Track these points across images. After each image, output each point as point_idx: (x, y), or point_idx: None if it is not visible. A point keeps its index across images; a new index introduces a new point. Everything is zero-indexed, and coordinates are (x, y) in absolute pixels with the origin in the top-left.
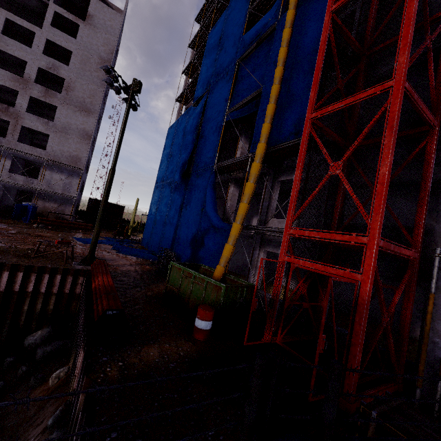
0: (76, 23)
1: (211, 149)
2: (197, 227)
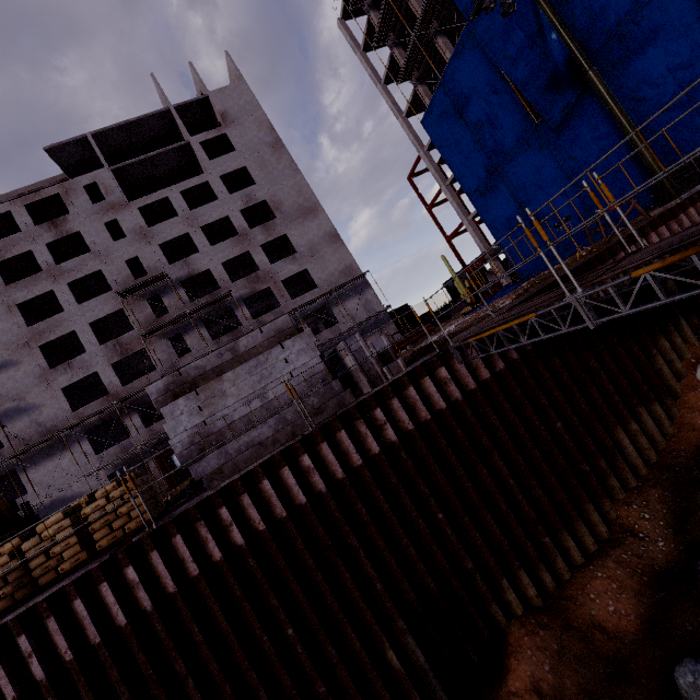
0: (222, 134)
1: None
2: None
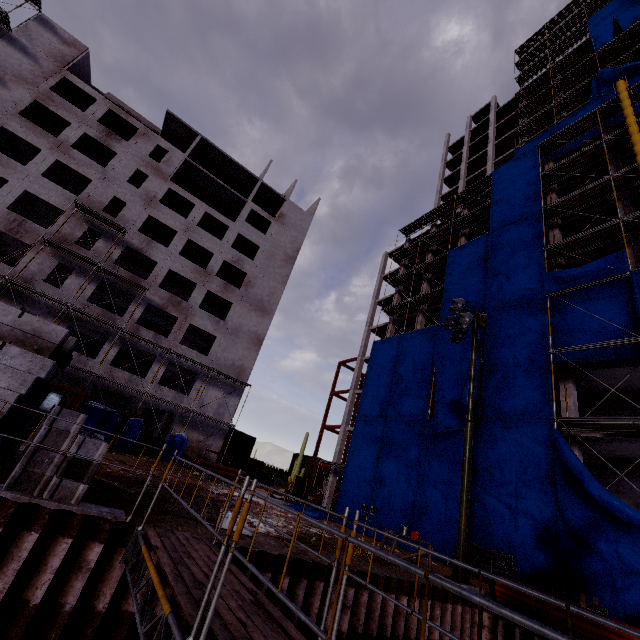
0: (269, 220)
1: (531, 393)
2: (547, 511)
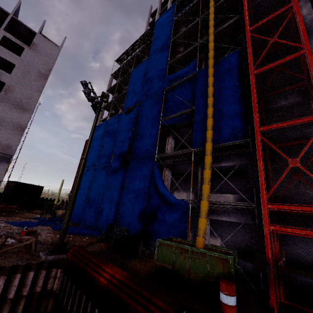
0: (22, 46)
1: (150, 143)
2: (145, 203)
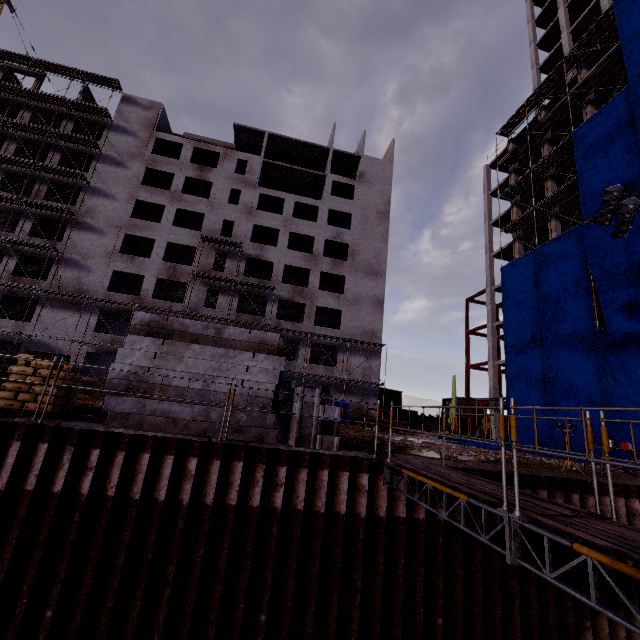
0: (352, 184)
1: None
2: None
